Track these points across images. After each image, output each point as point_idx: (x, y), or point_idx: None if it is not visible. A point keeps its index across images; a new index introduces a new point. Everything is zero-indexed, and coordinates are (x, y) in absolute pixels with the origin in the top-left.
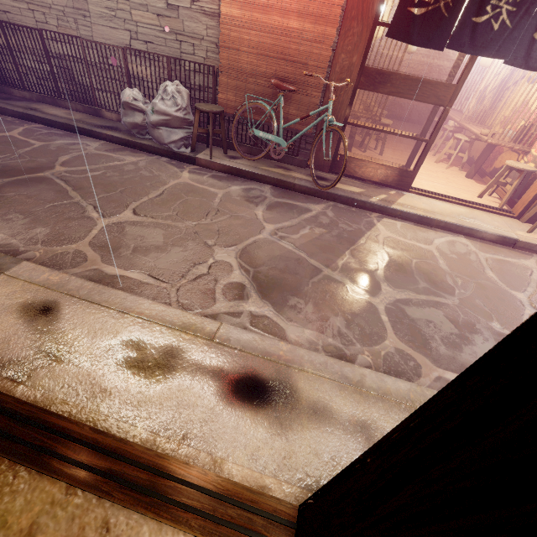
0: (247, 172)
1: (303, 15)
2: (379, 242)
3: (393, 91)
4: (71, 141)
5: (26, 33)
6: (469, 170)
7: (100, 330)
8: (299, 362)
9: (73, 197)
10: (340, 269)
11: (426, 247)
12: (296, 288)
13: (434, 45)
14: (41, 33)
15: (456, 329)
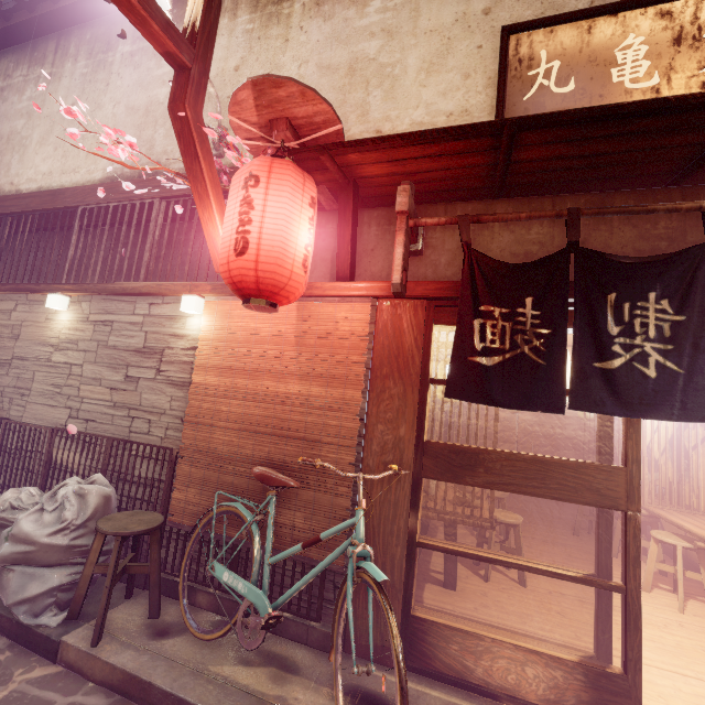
0: (164, 693)
1: (308, 377)
2: None
3: (494, 481)
4: None
5: None
6: None
7: None
8: None
9: None
10: None
11: None
12: None
13: (541, 405)
14: None
15: None
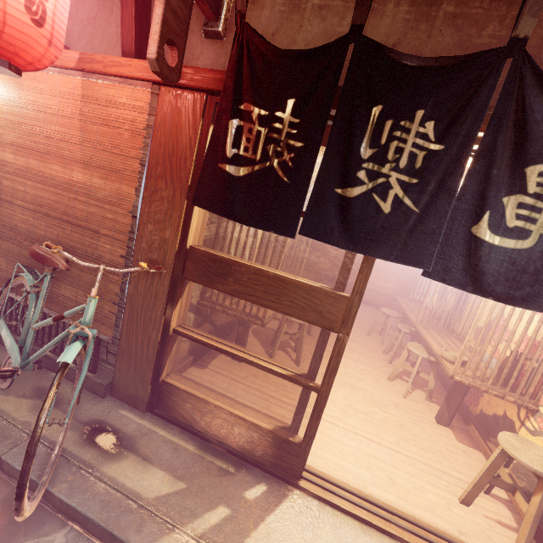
0: None
1: (90, 167)
2: None
3: (240, 291)
4: None
5: None
6: (440, 410)
7: None
8: None
9: None
10: None
11: None
12: None
13: (276, 226)
14: None
15: None
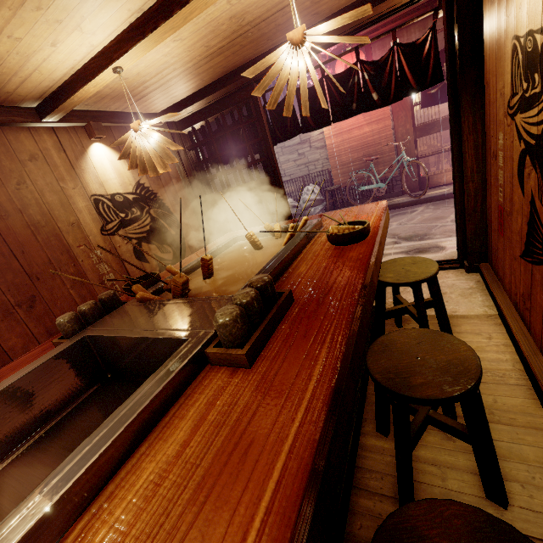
0: None
1: (370, 124)
2: None
3: (440, 129)
4: None
5: None
6: None
7: None
8: (439, 241)
9: None
10: (450, 221)
11: None
12: (425, 234)
13: None
14: None
15: None
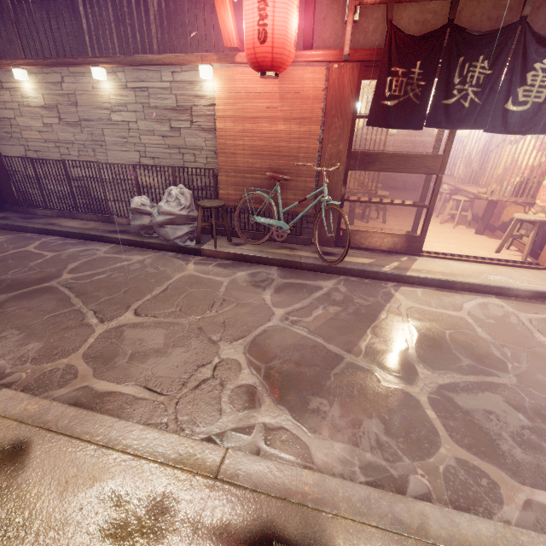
0: (252, 256)
1: (288, 120)
2: (402, 315)
3: (383, 168)
4: (83, 248)
5: (52, 165)
6: (477, 227)
7: (73, 478)
8: (331, 501)
9: (74, 304)
10: (364, 353)
11: (457, 314)
12: (316, 384)
13: (412, 126)
14: (64, 162)
15: (527, 419)
